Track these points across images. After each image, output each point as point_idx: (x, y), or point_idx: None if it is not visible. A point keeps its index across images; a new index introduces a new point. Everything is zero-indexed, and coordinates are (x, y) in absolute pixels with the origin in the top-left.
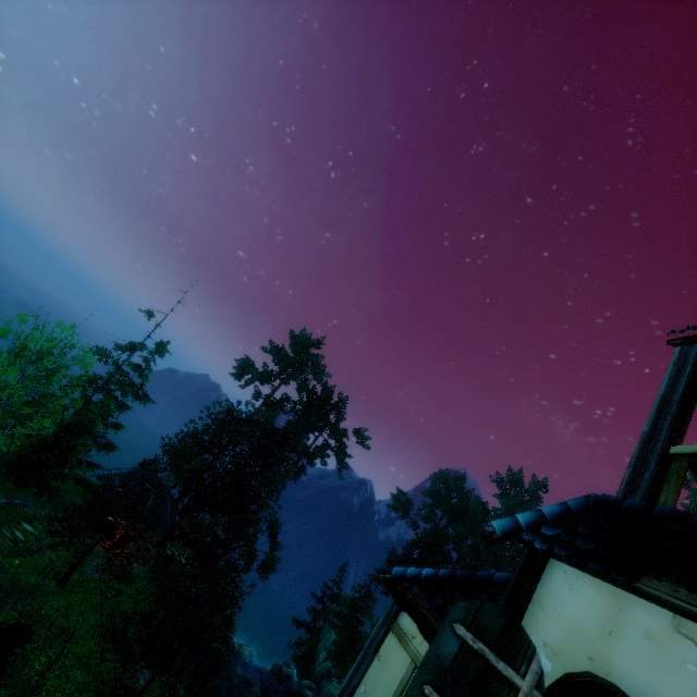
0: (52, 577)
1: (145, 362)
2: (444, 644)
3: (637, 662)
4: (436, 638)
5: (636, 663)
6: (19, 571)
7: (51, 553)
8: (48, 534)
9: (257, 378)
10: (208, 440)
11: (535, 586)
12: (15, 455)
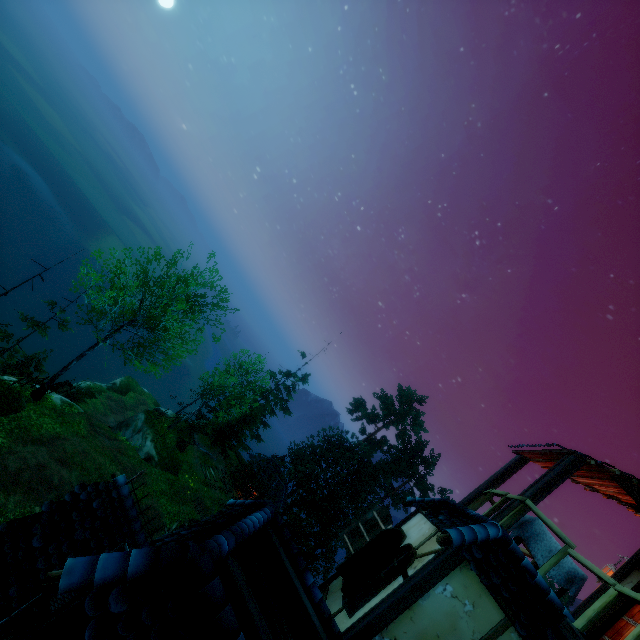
0: (220, 504)
1: (293, 385)
2: (369, 515)
3: (413, 529)
4: (367, 513)
5: (413, 529)
6: (204, 494)
7: (219, 493)
8: (220, 480)
9: (365, 416)
10: (319, 453)
11: (410, 519)
12: (217, 425)
